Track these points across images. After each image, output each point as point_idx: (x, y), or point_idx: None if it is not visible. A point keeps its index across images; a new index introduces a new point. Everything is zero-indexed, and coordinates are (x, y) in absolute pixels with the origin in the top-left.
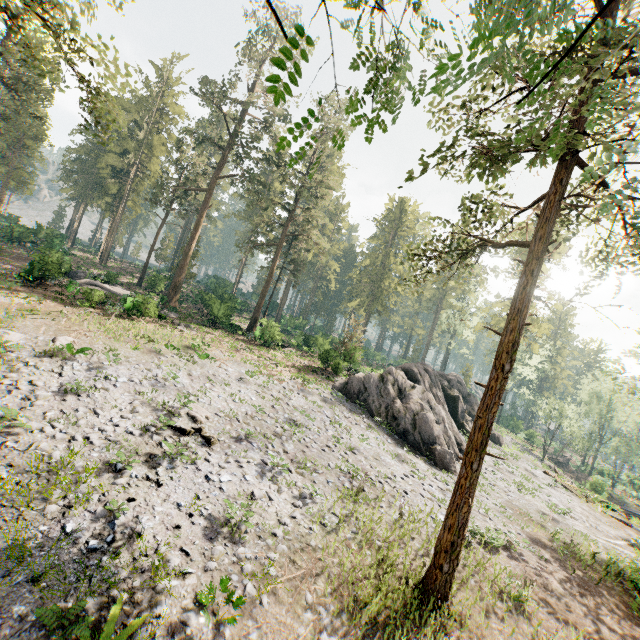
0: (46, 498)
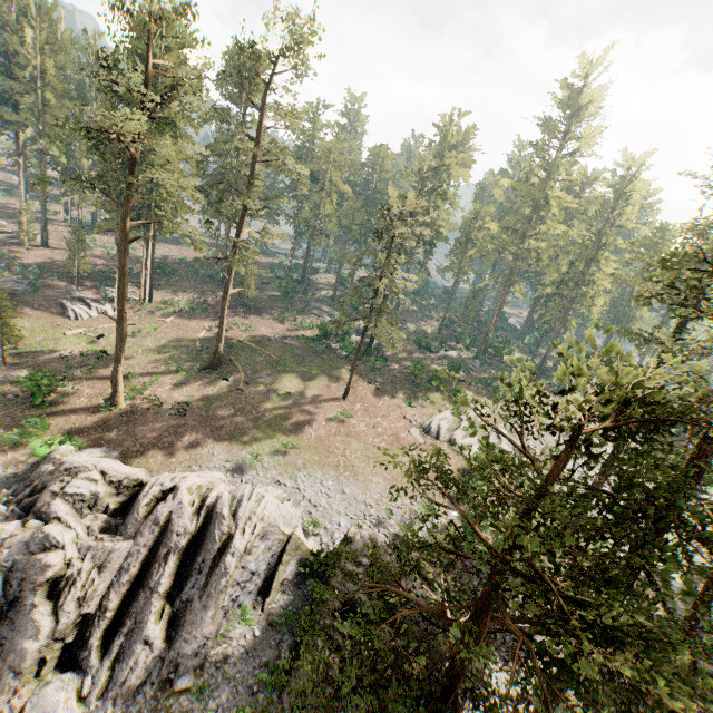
0: None
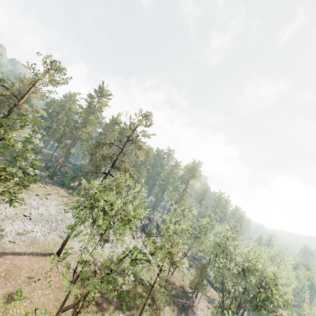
0: None
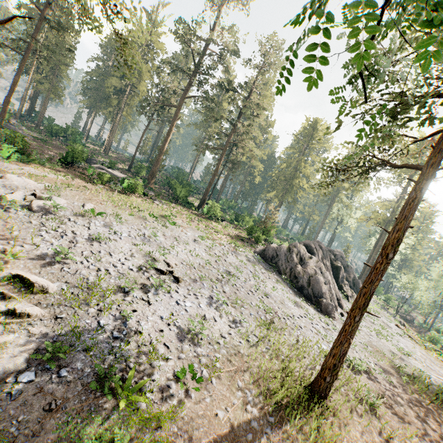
0: (88, 304)
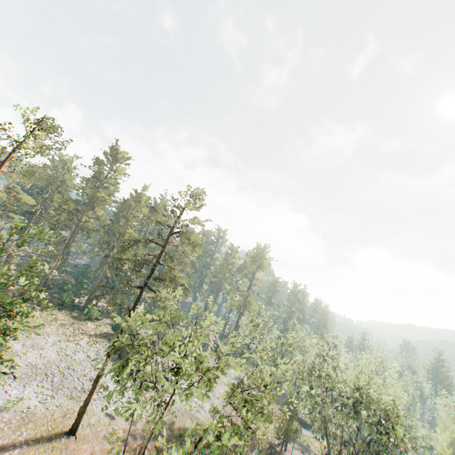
0: None
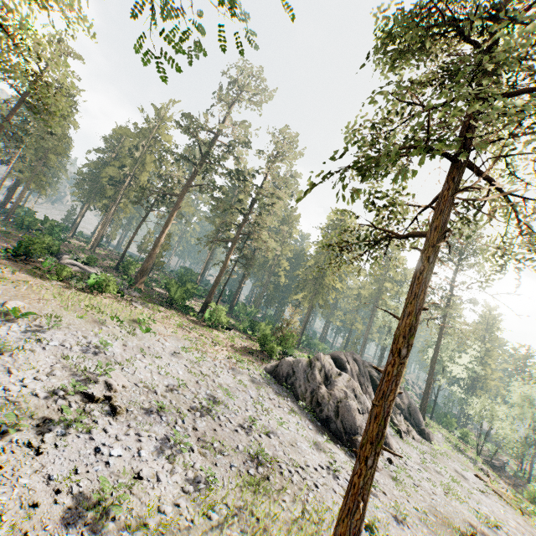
0: None
